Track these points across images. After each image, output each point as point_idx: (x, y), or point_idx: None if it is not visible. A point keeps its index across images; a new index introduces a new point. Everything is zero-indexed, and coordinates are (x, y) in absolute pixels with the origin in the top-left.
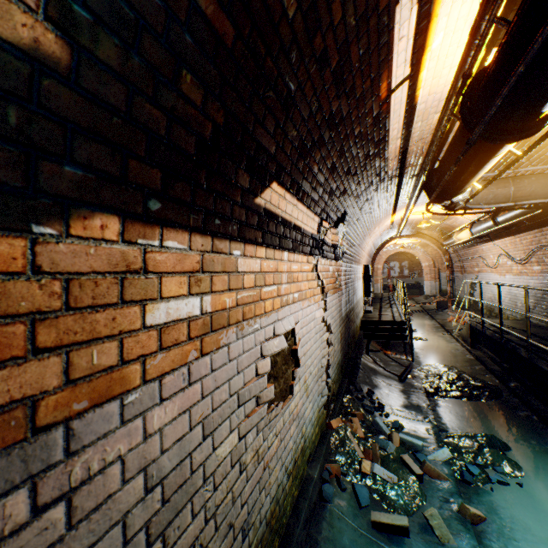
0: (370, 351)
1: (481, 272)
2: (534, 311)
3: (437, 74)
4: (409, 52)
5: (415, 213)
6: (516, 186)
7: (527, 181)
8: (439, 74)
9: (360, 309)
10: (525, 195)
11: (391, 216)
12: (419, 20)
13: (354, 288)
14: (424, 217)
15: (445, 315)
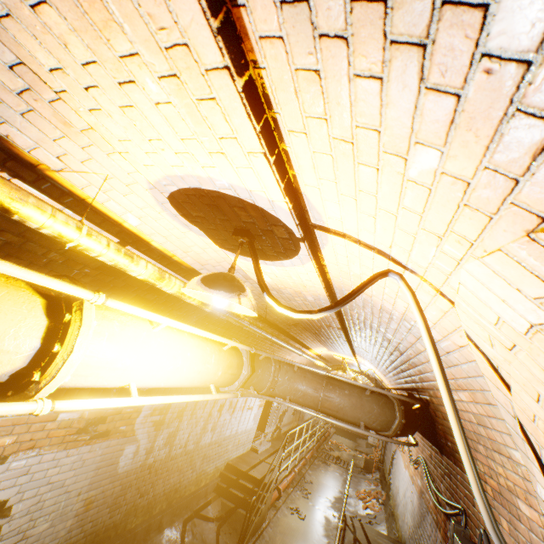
0: (197, 517)
1: (398, 449)
2: (411, 541)
3: (187, 248)
4: (86, 221)
5: (337, 355)
6: (327, 393)
7: (340, 392)
8: (192, 250)
9: (232, 447)
10: (333, 408)
11: (308, 349)
12: (54, 194)
13: (214, 423)
14: (350, 361)
15: (362, 483)
